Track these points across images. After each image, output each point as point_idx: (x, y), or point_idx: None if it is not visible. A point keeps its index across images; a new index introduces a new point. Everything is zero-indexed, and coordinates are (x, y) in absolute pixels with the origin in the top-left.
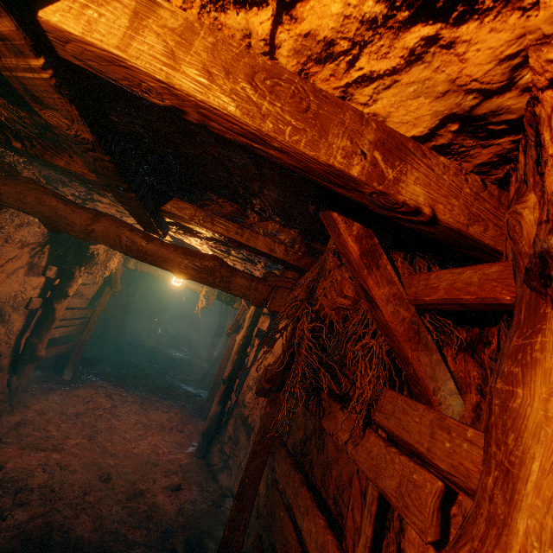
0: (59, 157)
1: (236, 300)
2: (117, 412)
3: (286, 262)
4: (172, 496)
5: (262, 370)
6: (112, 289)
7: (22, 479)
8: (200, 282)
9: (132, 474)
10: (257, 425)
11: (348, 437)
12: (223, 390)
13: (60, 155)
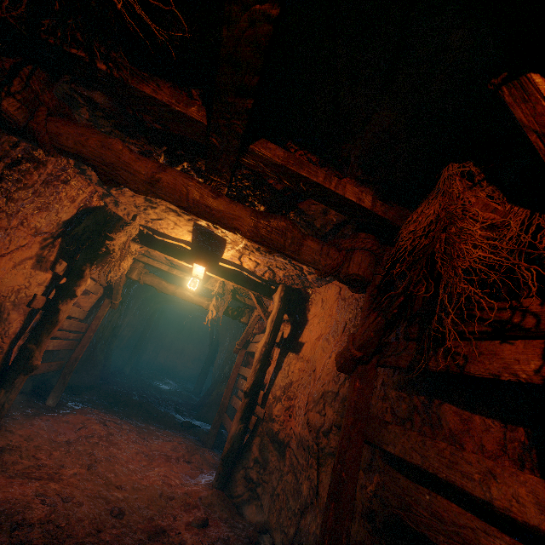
0: (145, 84)
1: (244, 313)
2: (115, 440)
3: (373, 213)
4: (200, 534)
5: (290, 377)
6: (112, 300)
7: (17, 513)
8: (268, 244)
9: (146, 509)
10: (304, 432)
11: (540, 363)
12: (245, 405)
13: (147, 83)
